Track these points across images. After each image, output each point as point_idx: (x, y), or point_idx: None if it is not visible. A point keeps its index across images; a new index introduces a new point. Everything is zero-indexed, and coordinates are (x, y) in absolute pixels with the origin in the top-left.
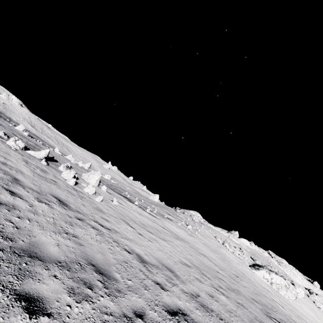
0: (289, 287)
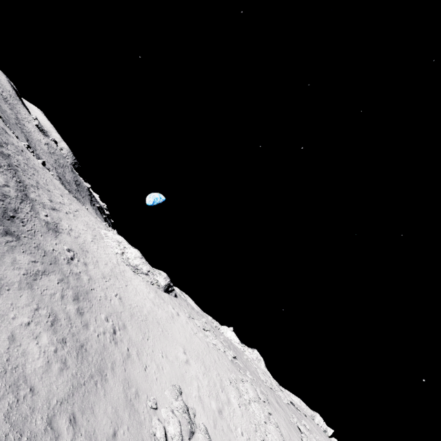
0: (123, 244)
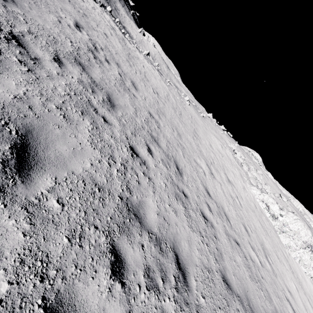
0: None
